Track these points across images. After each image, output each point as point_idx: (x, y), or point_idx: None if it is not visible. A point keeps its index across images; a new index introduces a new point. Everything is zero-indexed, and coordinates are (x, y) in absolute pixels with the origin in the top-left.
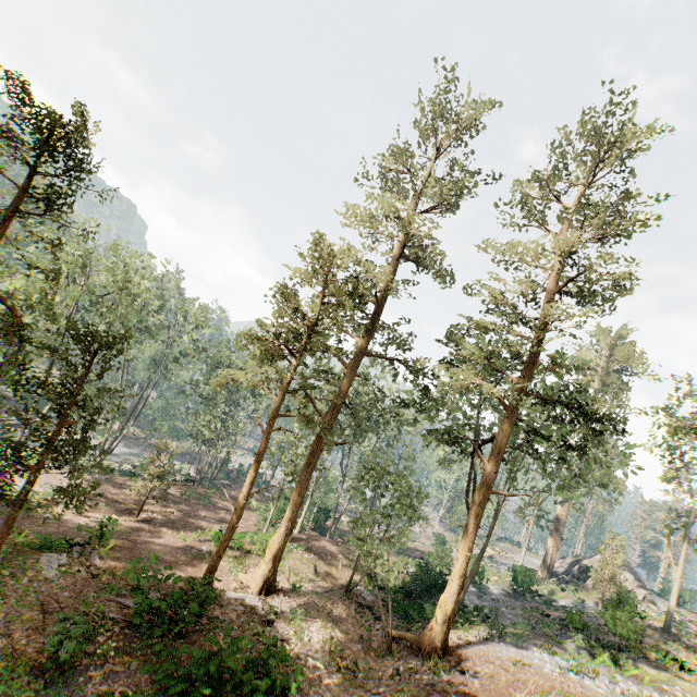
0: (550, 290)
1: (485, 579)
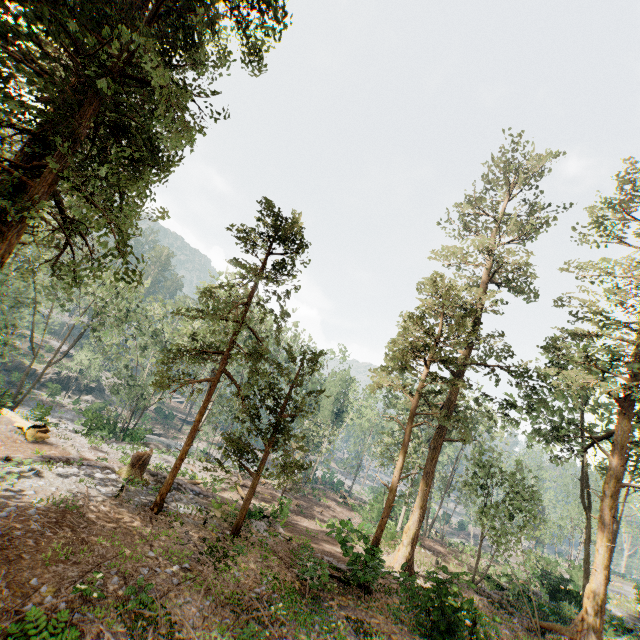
0: None
1: None
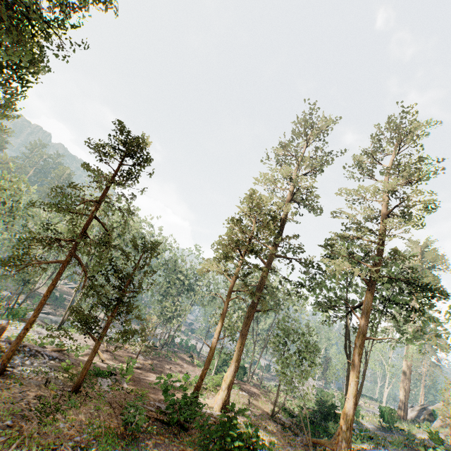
0: (383, 213)
1: (359, 418)
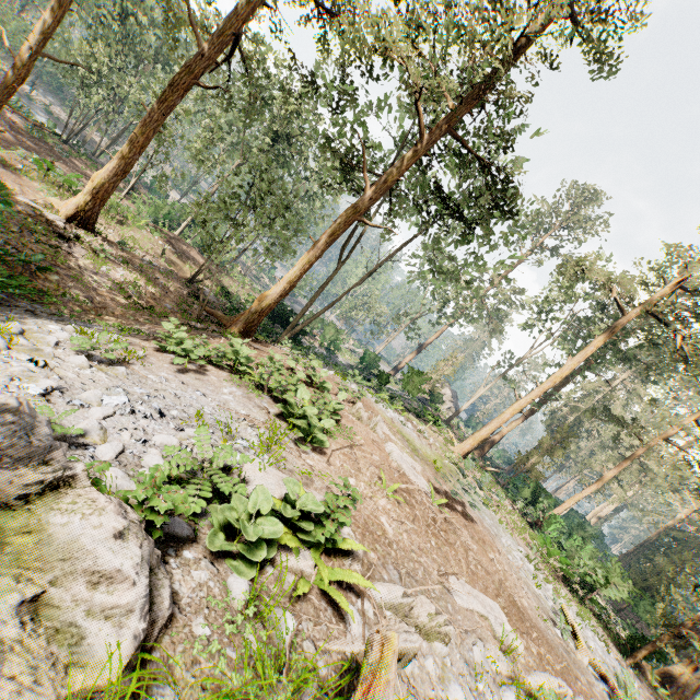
0: None
1: (340, 354)
